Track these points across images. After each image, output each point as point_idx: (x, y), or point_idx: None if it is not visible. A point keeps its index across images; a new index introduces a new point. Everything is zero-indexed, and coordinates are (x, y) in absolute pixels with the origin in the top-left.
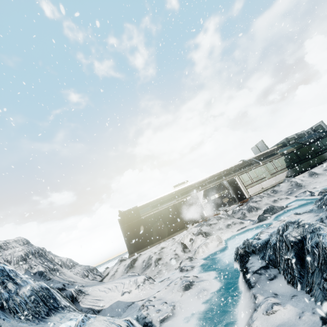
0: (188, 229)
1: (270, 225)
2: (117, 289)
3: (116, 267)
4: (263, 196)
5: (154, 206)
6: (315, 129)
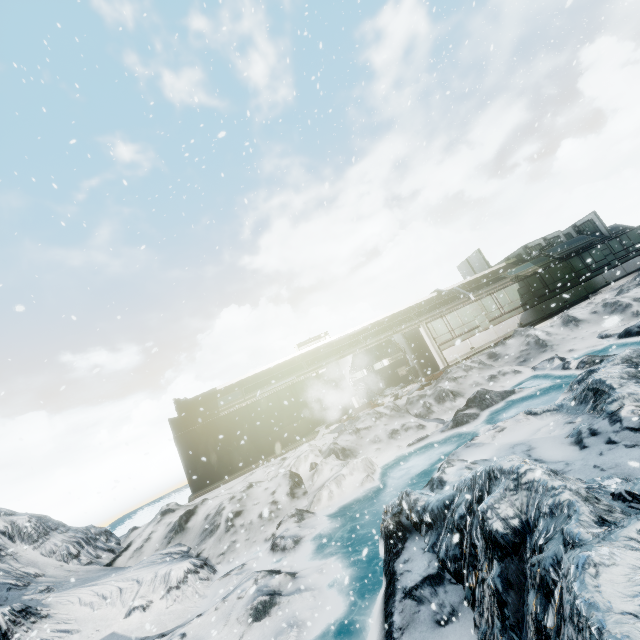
0: (317, 436)
1: (473, 437)
2: (122, 598)
3: (149, 530)
4: (471, 367)
5: (255, 386)
6: (581, 229)
